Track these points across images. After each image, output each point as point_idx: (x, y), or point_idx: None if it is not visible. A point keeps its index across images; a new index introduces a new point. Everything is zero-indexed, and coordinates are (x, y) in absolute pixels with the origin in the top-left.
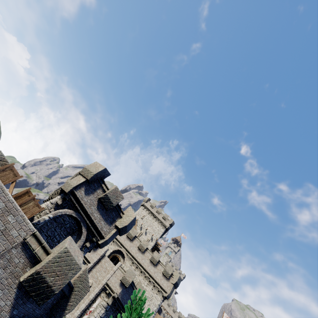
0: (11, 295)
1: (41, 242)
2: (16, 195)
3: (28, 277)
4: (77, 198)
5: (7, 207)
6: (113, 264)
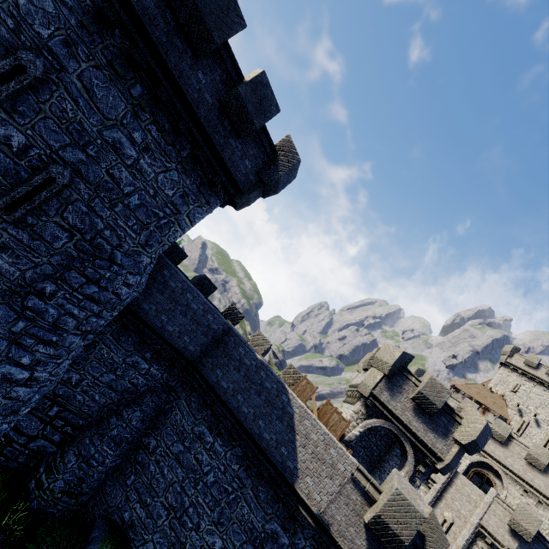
0: (362, 534)
1: (368, 478)
2: (320, 409)
3: (370, 519)
4: (382, 402)
5: (326, 440)
6: (480, 490)
